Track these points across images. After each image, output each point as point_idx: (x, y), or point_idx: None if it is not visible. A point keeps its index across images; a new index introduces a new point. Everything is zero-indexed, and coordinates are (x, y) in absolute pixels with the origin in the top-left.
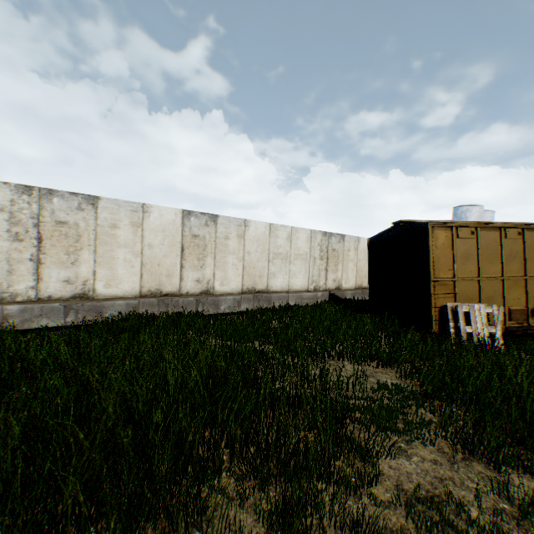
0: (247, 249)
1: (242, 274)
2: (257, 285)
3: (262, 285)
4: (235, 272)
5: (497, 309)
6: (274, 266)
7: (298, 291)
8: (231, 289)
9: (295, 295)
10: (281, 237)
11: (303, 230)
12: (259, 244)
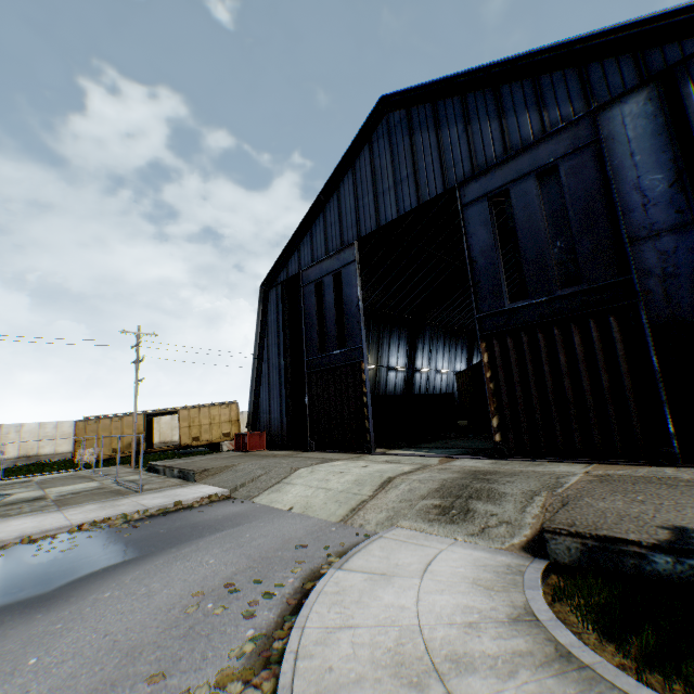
0: (24, 437)
1: (20, 449)
2: (31, 453)
3: (35, 453)
4: (15, 448)
5: (98, 449)
6: (44, 442)
7: (65, 453)
8: (12, 456)
9: (62, 455)
10: (50, 427)
11: (68, 422)
12: (33, 433)
